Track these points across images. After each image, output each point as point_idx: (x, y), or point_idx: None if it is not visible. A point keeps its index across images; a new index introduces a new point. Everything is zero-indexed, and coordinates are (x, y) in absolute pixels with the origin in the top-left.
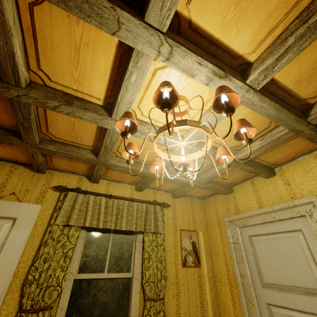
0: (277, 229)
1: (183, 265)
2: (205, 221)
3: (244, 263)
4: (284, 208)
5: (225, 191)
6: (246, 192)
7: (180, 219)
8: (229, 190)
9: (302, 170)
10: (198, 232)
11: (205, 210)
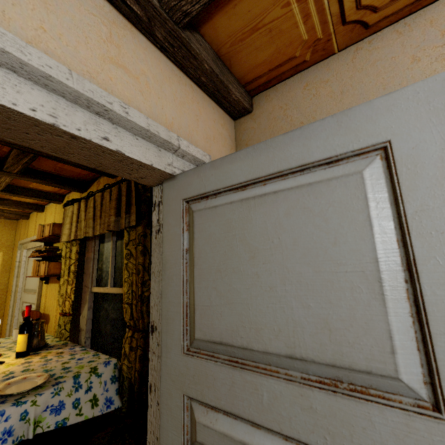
0: None
1: None
2: (13, 242)
3: (20, 277)
4: None
5: (19, 218)
6: (33, 221)
7: None
8: (24, 217)
9: (51, 212)
10: None
11: (16, 231)
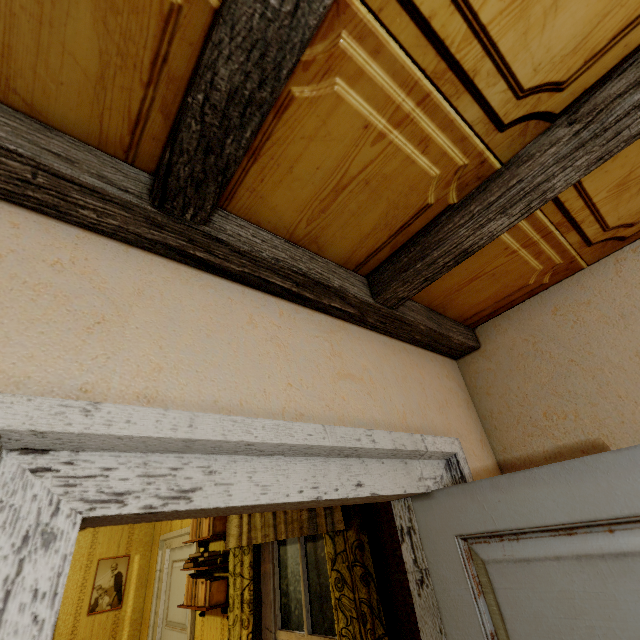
0: (185, 555)
1: (90, 613)
2: (151, 535)
3: (160, 598)
4: (186, 533)
5: None
6: None
7: (104, 542)
8: None
9: None
10: (133, 556)
11: None
